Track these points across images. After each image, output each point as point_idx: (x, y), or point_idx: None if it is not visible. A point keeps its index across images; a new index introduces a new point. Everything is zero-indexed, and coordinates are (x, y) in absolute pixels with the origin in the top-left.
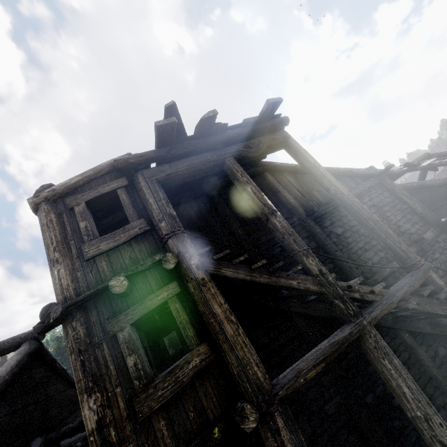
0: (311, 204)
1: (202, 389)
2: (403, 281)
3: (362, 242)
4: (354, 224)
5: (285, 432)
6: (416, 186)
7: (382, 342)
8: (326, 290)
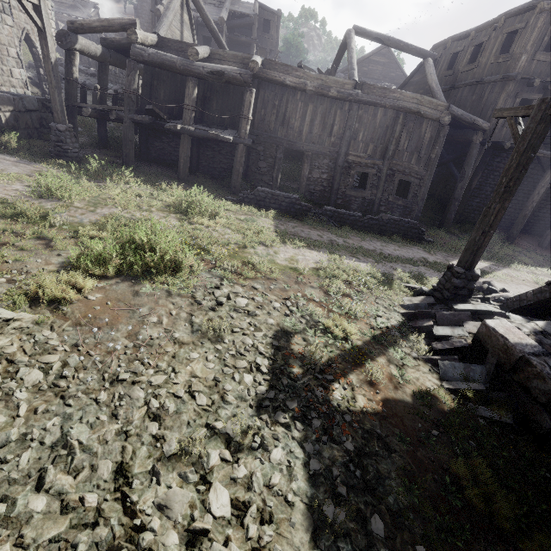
0: None
1: None
2: None
3: None
4: None
5: None
6: None
7: None
8: None
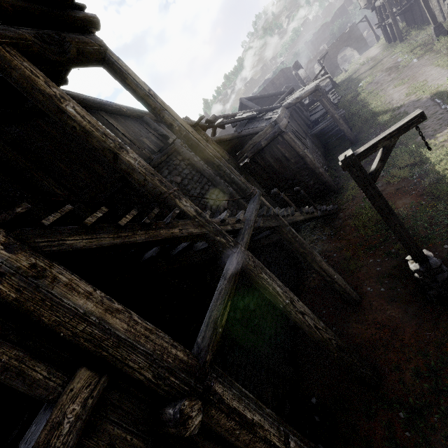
0: (144, 152)
1: (102, 443)
2: (250, 207)
3: (199, 188)
4: (188, 172)
5: (227, 394)
6: (216, 141)
7: (257, 260)
8: (207, 230)
